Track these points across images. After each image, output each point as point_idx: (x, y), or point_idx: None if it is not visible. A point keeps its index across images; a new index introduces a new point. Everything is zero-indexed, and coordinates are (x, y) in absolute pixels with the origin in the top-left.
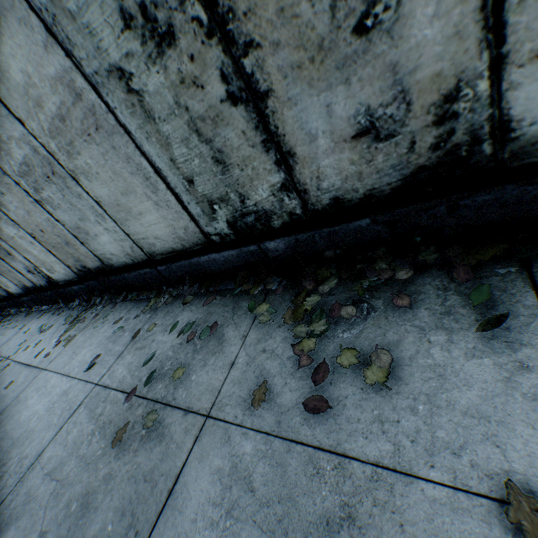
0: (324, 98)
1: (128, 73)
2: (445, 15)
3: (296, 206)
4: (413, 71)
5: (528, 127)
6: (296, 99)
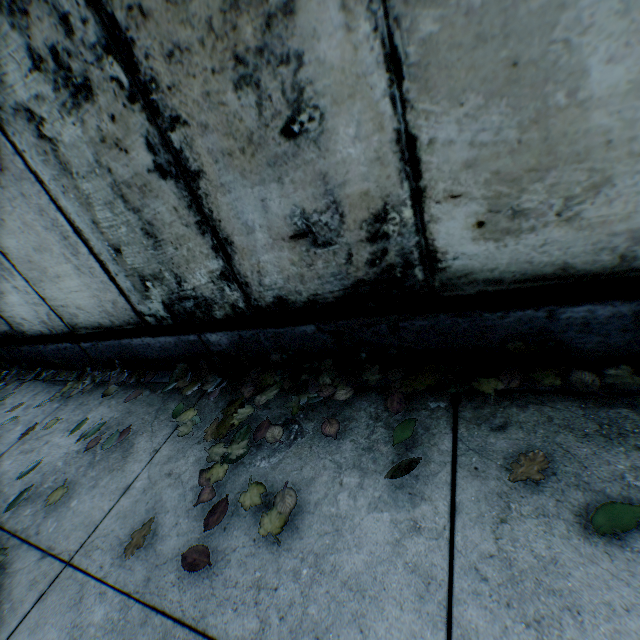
0: (259, 192)
1: (39, 116)
2: (366, 139)
3: (238, 298)
4: (342, 184)
5: (453, 260)
6: (229, 186)
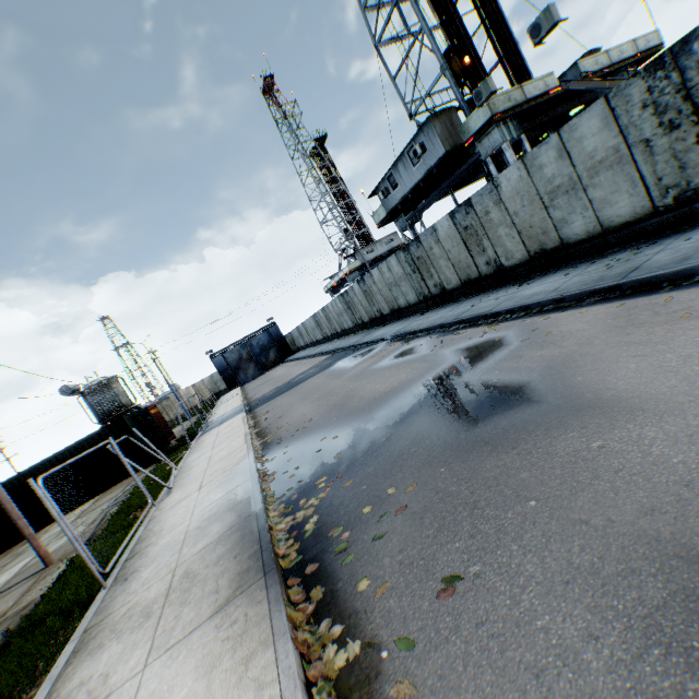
0: None
1: (649, 141)
2: None
3: None
4: None
5: None
6: None
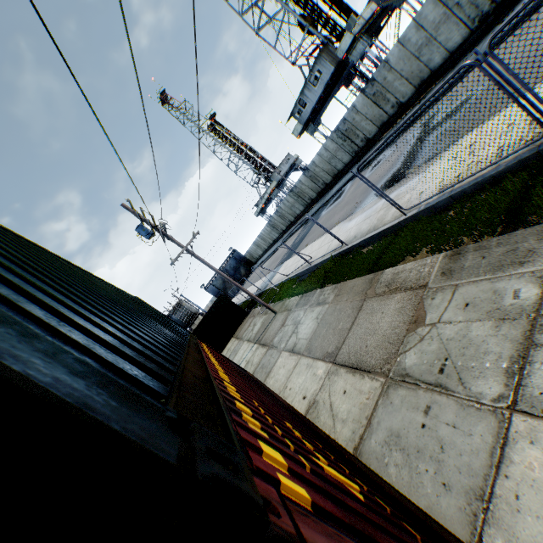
0: None
1: (458, 4)
2: None
3: (493, 7)
4: None
5: None
6: None
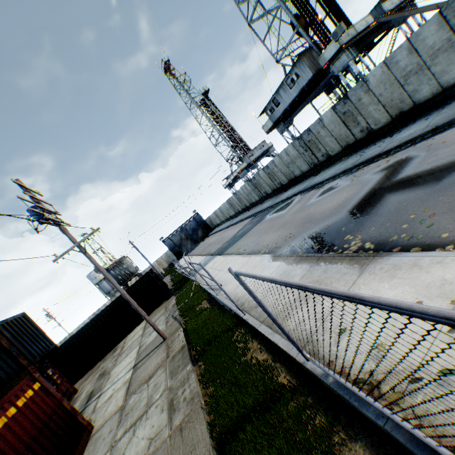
0: None
1: None
2: None
3: None
4: None
5: None
6: None
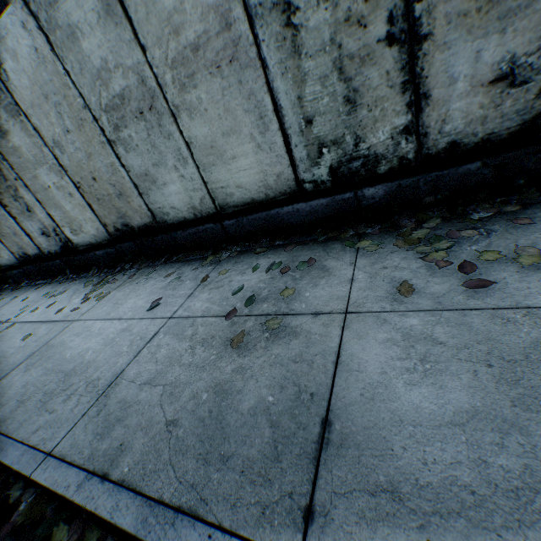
0: (477, 45)
1: (294, 8)
2: None
3: (410, 150)
4: None
5: None
6: (450, 44)
